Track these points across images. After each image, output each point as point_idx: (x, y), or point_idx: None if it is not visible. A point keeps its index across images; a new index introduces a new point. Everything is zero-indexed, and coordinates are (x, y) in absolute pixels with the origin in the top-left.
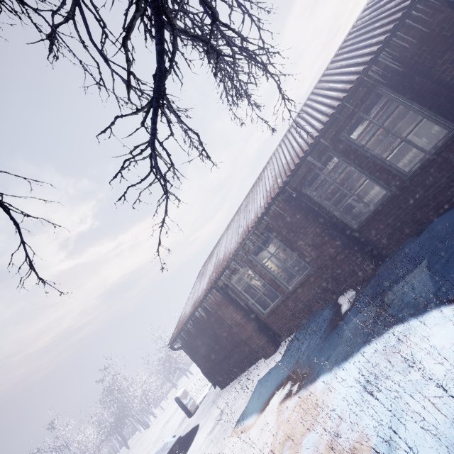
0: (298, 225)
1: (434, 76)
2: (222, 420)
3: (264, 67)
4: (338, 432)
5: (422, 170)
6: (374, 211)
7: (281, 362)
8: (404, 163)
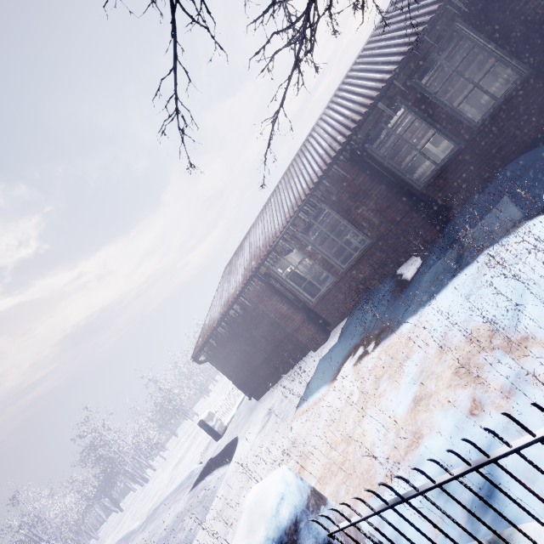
0: (361, 187)
1: (516, 9)
2: (273, 417)
3: None
4: (447, 339)
5: (492, 119)
6: (442, 167)
7: (343, 339)
8: None
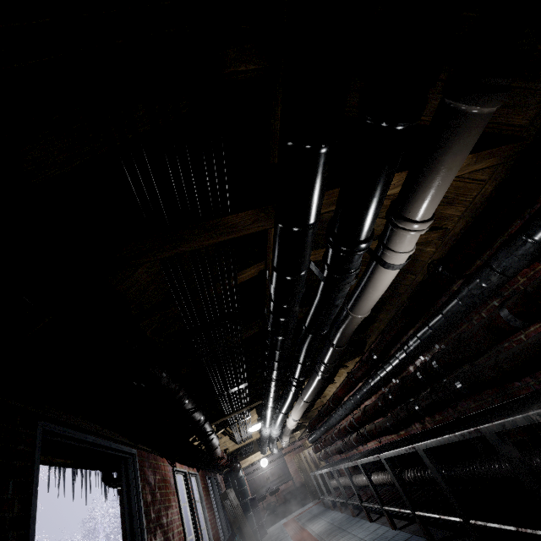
0: None
1: None
2: None
3: None
4: None
5: None
6: None
7: None
8: (383, 481)
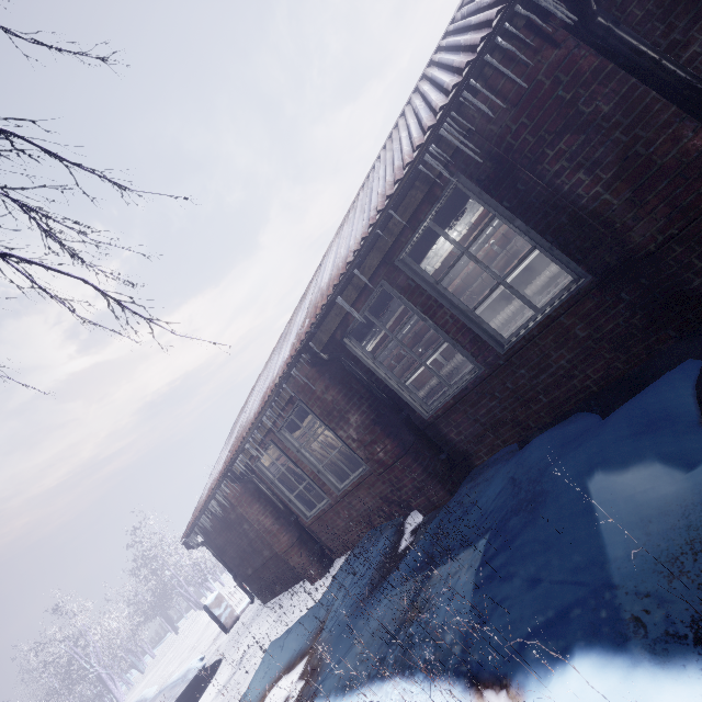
0: (335, 405)
1: (543, 179)
2: (237, 675)
3: (7, 254)
4: None
5: (528, 342)
6: (455, 396)
7: (309, 617)
8: (552, 273)
